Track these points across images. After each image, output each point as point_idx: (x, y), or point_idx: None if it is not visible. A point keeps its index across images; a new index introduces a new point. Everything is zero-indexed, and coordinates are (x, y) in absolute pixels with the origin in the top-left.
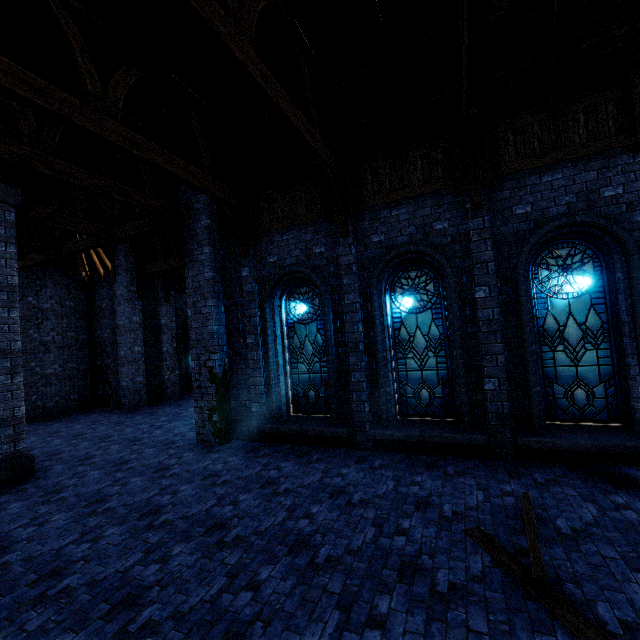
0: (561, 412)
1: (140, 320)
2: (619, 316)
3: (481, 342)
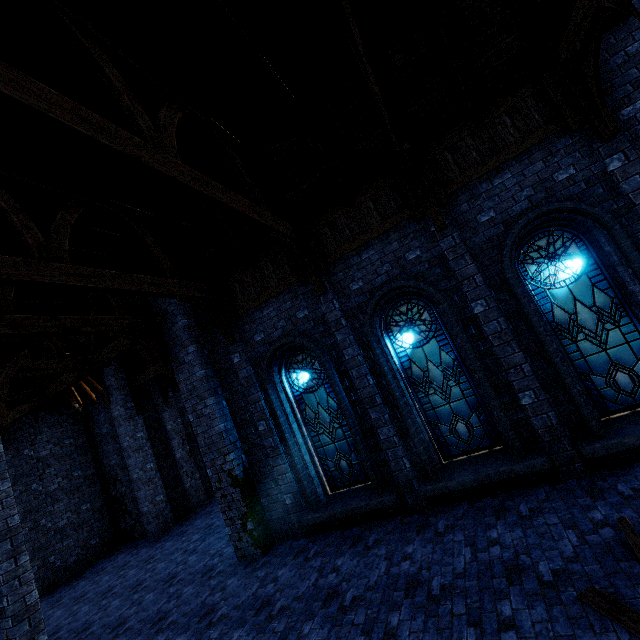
0: (611, 403)
1: (145, 434)
2: (625, 287)
3: (499, 357)
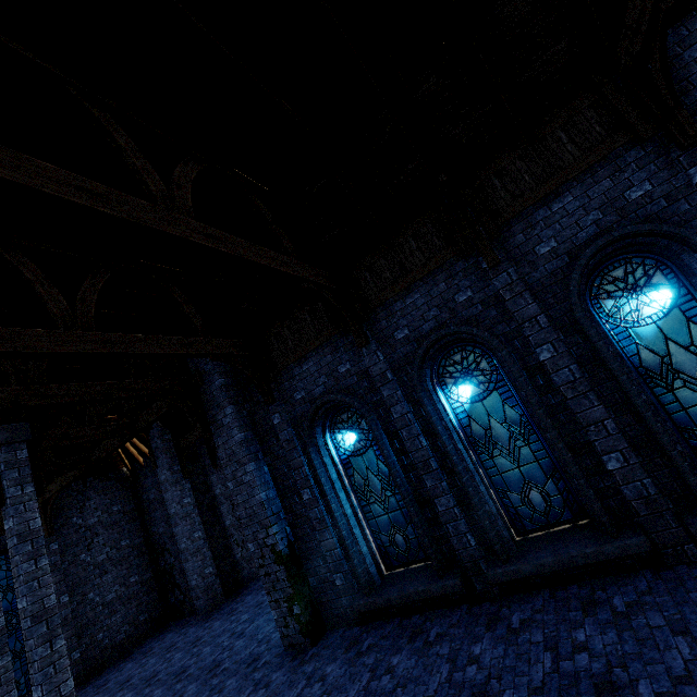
0: None
1: (192, 500)
2: None
3: (574, 412)
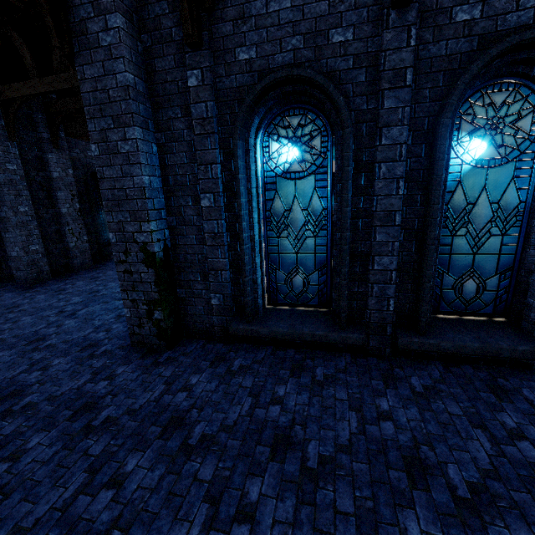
0: None
1: (20, 170)
2: None
3: None
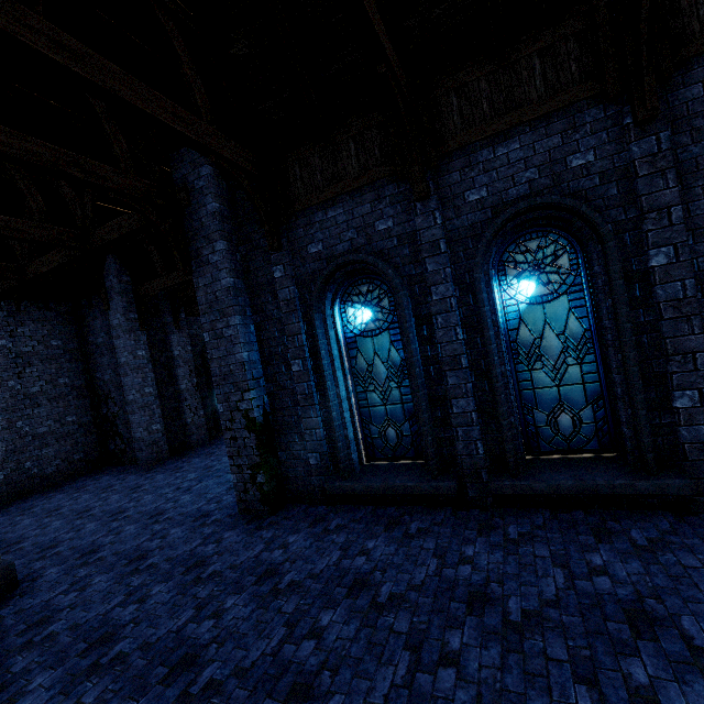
0: None
1: (147, 354)
2: None
3: (665, 335)
